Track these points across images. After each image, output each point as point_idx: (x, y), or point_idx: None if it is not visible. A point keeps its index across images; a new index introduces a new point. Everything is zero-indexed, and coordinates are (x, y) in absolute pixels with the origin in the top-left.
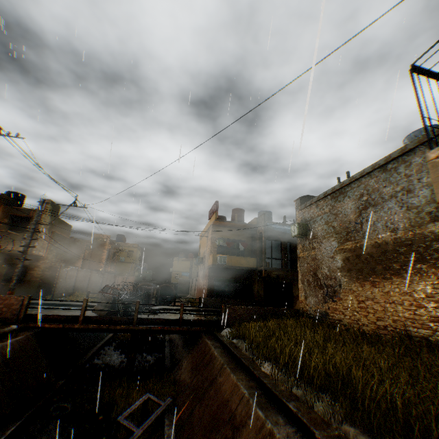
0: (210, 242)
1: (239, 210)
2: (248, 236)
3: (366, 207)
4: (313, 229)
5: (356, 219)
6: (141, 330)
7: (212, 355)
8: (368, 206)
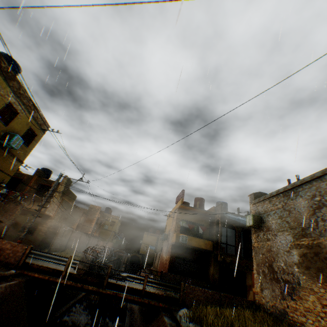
0: (175, 222)
1: (200, 198)
2: (207, 221)
3: (320, 207)
4: (266, 222)
5: (310, 217)
6: (108, 294)
7: None
8: (321, 206)
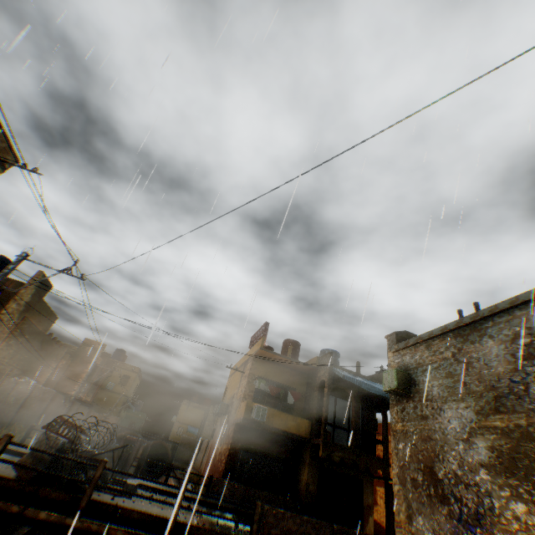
0: (245, 381)
1: (294, 342)
2: (302, 383)
3: (531, 355)
4: (421, 383)
5: (511, 374)
6: (88, 530)
7: None
8: (534, 354)
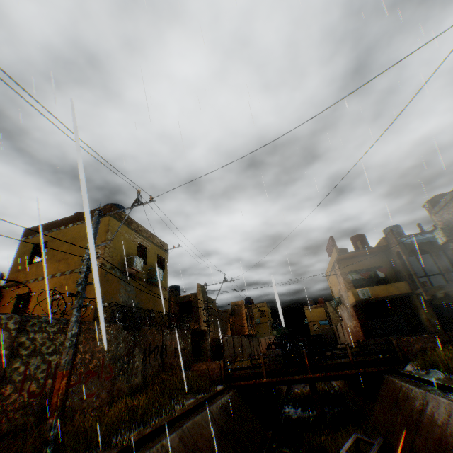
0: (341, 279)
1: (358, 236)
2: (382, 259)
3: None
4: None
5: None
6: (317, 378)
7: (405, 389)
8: None
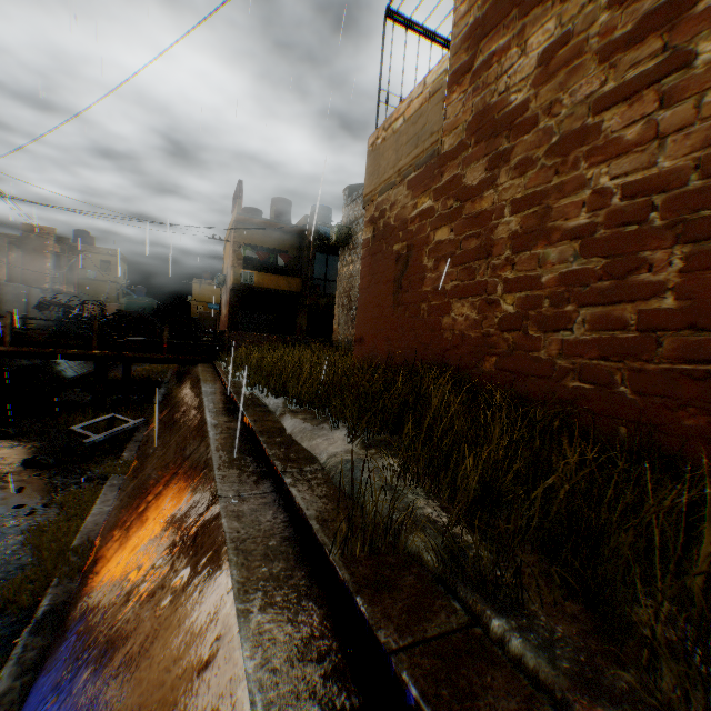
0: (232, 250)
1: (283, 201)
2: (294, 245)
3: None
4: (355, 235)
5: None
6: (110, 359)
7: (196, 377)
8: None
